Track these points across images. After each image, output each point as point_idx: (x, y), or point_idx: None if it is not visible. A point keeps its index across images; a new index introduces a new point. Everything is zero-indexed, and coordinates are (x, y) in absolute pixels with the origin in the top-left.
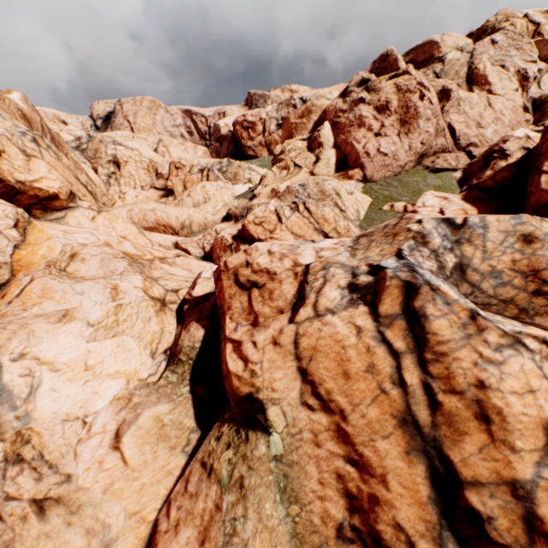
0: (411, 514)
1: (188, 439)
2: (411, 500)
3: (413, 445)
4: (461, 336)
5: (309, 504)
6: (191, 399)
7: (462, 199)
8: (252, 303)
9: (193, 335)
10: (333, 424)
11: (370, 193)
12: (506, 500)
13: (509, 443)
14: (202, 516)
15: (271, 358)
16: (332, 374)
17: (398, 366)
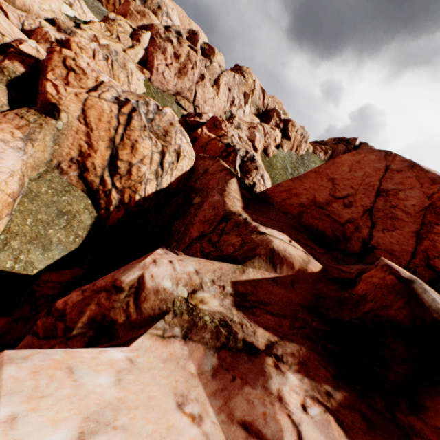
0: (100, 162)
1: (3, 106)
2: (102, 159)
3: (110, 147)
4: (140, 129)
5: (64, 149)
6: (8, 93)
7: (179, 121)
8: (68, 77)
9: (17, 67)
10: (87, 131)
11: (147, 89)
12: (127, 166)
13: (135, 155)
14: (18, 125)
15: (72, 98)
16: (95, 117)
17: (118, 126)
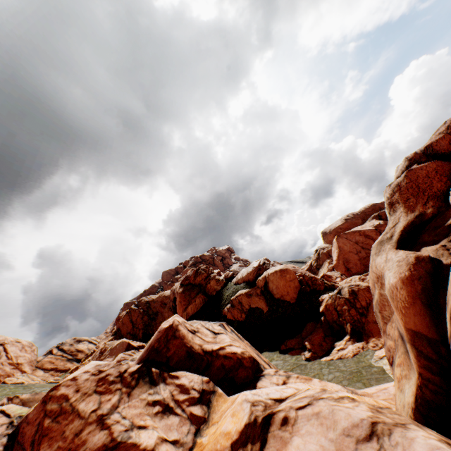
0: None
1: None
2: None
3: None
4: None
5: None
6: None
7: None
8: None
9: None
10: None
11: None
12: None
13: None
14: None
15: None
16: None
17: None
